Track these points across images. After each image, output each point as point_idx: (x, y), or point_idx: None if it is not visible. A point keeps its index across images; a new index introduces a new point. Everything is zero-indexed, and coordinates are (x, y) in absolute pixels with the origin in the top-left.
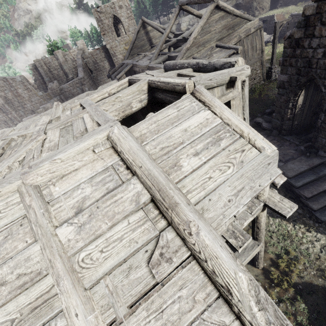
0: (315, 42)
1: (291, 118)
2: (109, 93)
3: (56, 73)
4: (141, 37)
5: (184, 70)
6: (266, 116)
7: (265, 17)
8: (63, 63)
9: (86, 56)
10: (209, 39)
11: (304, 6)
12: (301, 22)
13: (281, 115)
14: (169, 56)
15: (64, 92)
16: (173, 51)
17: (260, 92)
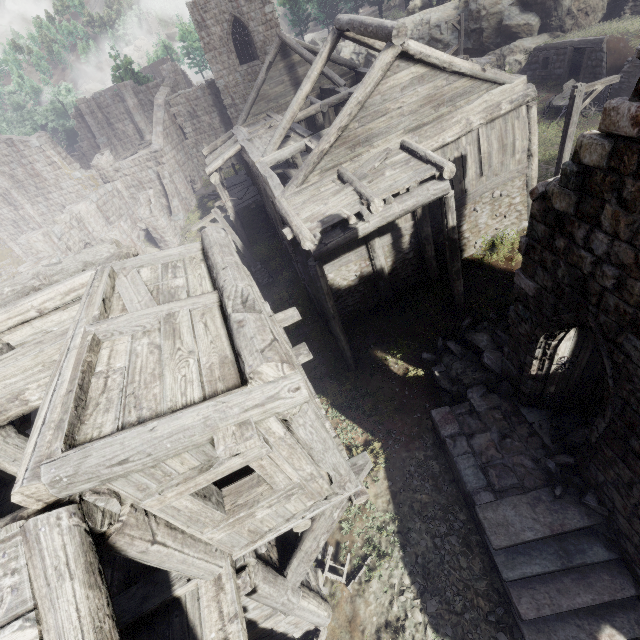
0: (601, 241)
1: (540, 379)
2: (39, 309)
3: (122, 127)
4: (278, 76)
5: (190, 303)
6: (499, 332)
7: (580, 41)
8: (135, 110)
9: (176, 101)
10: (383, 129)
11: (581, 135)
12: (570, 175)
13: (520, 362)
14: (307, 145)
15: (123, 177)
16: (320, 133)
17: (513, 250)
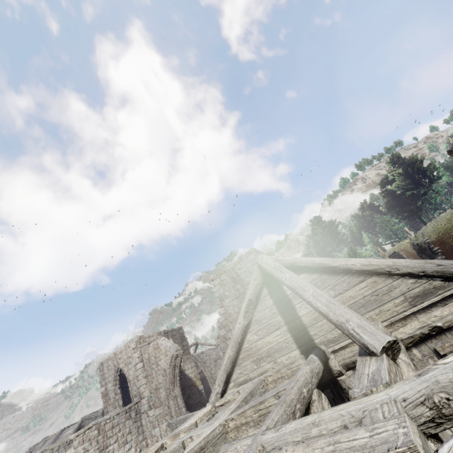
0: None
1: None
2: None
3: None
4: None
5: None
6: None
7: None
8: None
9: None
10: None
11: None
12: None
13: None
14: None
15: None
16: None
17: None
